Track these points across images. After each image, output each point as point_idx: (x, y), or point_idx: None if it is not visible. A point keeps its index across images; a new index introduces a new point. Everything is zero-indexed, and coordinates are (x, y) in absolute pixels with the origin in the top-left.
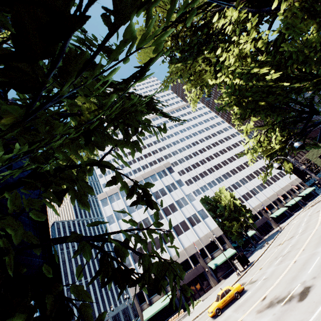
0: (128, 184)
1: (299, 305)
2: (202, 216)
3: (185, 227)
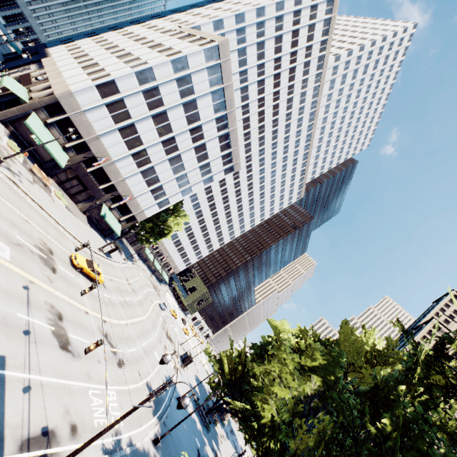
0: (230, 105)
1: (116, 367)
2: (161, 203)
3: (150, 182)
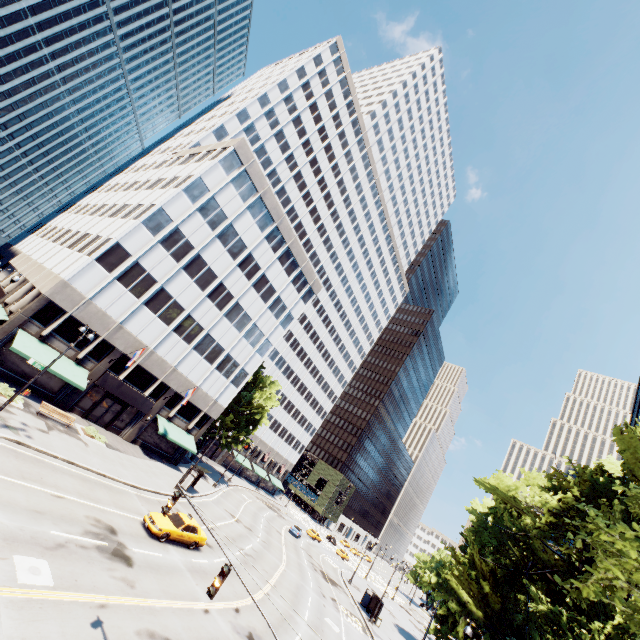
0: (276, 214)
1: None
2: (236, 379)
3: (212, 357)
